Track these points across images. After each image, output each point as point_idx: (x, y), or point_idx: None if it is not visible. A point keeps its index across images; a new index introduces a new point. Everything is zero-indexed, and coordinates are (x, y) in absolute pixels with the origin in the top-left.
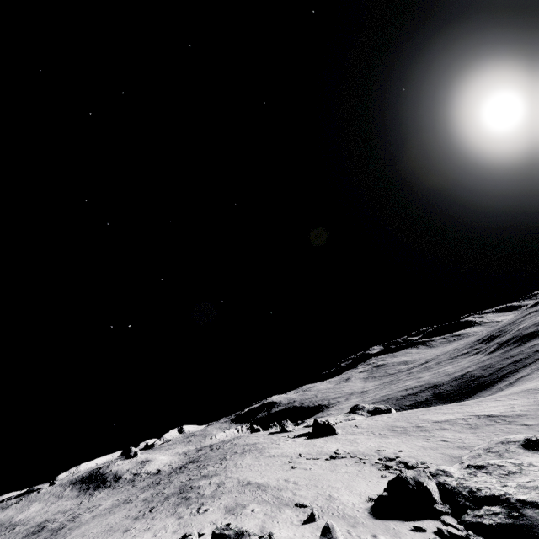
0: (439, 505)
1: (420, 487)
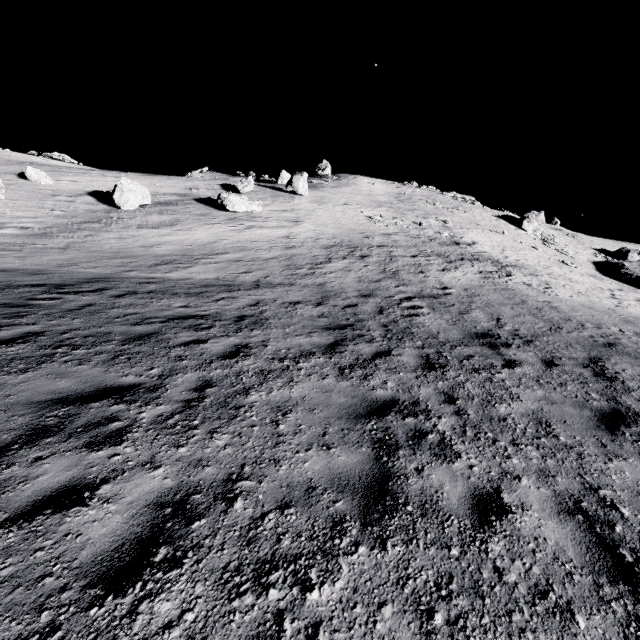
0: (625, 260)
1: (626, 252)
